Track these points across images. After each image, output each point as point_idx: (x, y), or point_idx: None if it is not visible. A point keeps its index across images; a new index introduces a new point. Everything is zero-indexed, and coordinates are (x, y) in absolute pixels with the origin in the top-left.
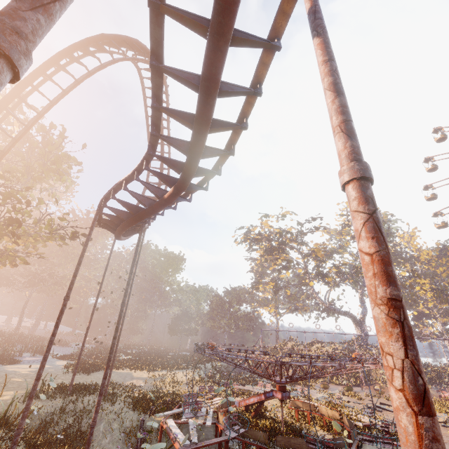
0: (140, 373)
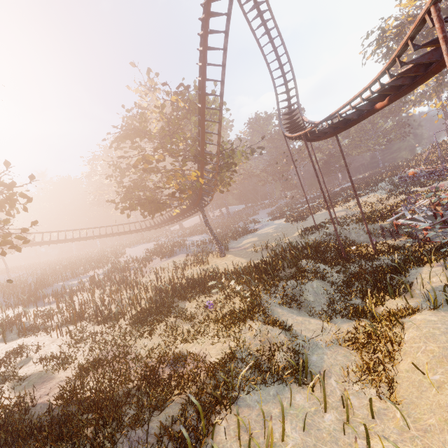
0: (335, 209)
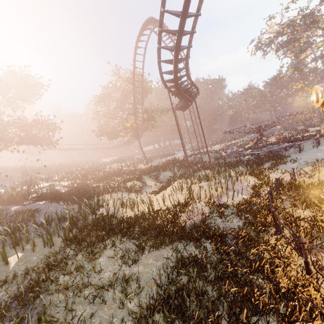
0: (217, 146)
